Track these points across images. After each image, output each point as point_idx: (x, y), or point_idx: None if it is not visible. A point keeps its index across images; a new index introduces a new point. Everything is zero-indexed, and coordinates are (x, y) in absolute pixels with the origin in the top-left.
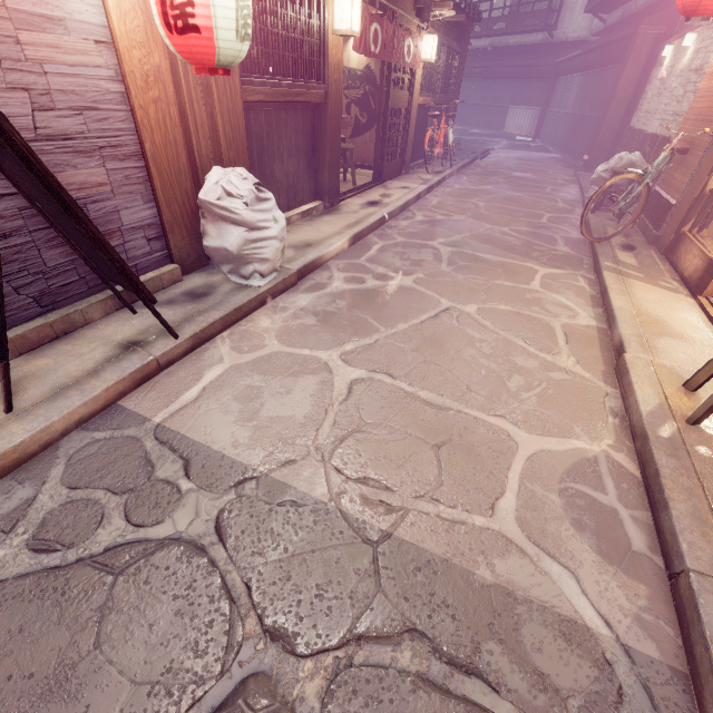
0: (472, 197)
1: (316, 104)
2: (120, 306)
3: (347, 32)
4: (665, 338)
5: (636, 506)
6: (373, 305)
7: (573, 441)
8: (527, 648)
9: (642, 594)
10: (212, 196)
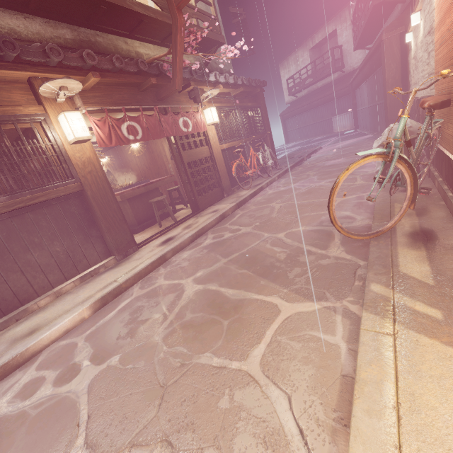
0: (275, 200)
1: (81, 192)
2: None
3: (74, 140)
4: None
5: None
6: None
7: None
8: None
9: None
10: None
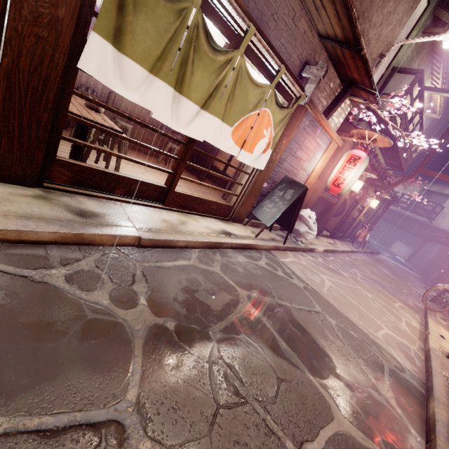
0: (371, 265)
1: (331, 203)
2: (266, 228)
3: (354, 191)
4: (447, 343)
5: (420, 361)
6: (334, 273)
7: (402, 340)
8: (382, 352)
9: (416, 369)
10: (305, 215)
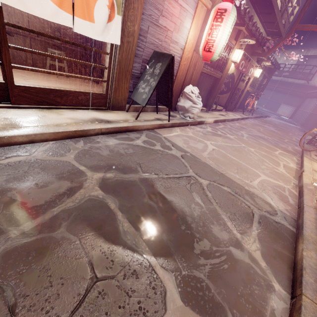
0: (258, 126)
1: (217, 78)
2: (153, 111)
3: (235, 61)
4: None
5: (294, 198)
6: (220, 137)
7: (278, 182)
8: (255, 200)
9: (289, 208)
10: (187, 91)
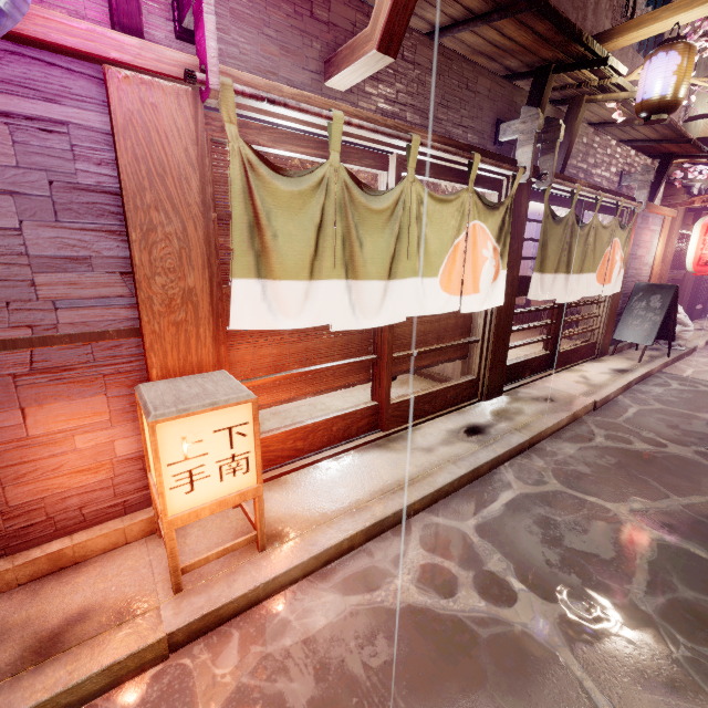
0: None
1: (675, 279)
2: (628, 348)
3: None
4: None
5: None
6: None
7: None
8: None
9: None
10: None
